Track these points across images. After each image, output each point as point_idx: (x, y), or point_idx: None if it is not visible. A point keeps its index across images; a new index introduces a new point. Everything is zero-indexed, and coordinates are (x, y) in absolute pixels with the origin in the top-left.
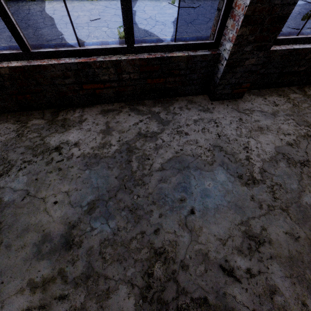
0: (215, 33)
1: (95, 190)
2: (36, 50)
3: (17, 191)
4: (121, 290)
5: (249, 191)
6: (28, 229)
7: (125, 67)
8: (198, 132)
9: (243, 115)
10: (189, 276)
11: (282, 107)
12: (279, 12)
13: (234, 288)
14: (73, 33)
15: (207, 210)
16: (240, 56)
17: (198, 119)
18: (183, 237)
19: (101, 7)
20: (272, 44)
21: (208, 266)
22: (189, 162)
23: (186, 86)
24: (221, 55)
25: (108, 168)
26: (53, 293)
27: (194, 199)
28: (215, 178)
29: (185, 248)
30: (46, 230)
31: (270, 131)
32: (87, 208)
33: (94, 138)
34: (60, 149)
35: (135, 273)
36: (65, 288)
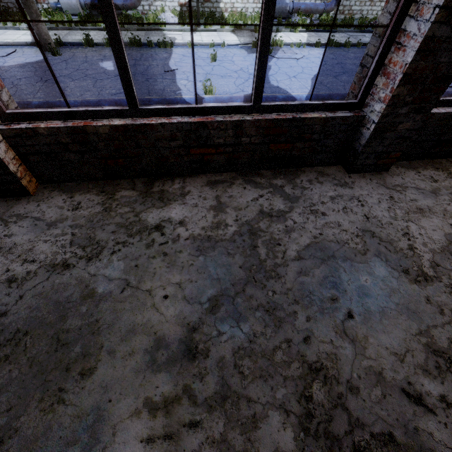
0: (360, 92)
1: (215, 282)
2: (145, 107)
3: (114, 280)
4: (272, 418)
5: (422, 291)
6: (135, 330)
7: (247, 129)
8: (339, 213)
9: (393, 193)
10: (362, 402)
11: (443, 184)
12: (444, 71)
13: (428, 421)
14: (143, 86)
15: (370, 314)
16: (392, 119)
17: (336, 196)
18: (345, 349)
19: (177, 55)
20: (433, 107)
21: (385, 390)
22: (333, 250)
23: (317, 154)
24: (366, 117)
25: (228, 255)
26: (180, 418)
27: (350, 299)
28: (372, 271)
29: (350, 363)
30: (159, 332)
31: (434, 214)
32: (208, 306)
33: (204, 215)
34: (162, 228)
35: (287, 395)
36: (195, 412)
